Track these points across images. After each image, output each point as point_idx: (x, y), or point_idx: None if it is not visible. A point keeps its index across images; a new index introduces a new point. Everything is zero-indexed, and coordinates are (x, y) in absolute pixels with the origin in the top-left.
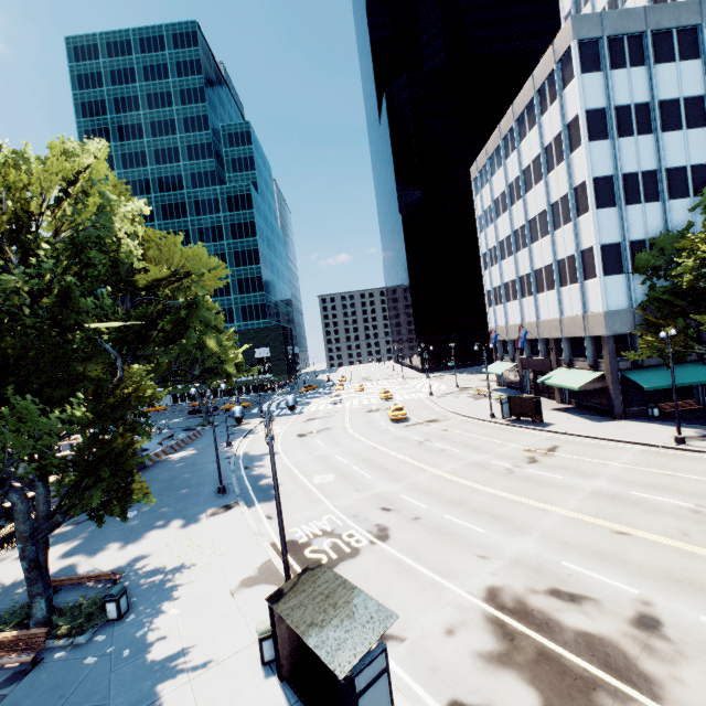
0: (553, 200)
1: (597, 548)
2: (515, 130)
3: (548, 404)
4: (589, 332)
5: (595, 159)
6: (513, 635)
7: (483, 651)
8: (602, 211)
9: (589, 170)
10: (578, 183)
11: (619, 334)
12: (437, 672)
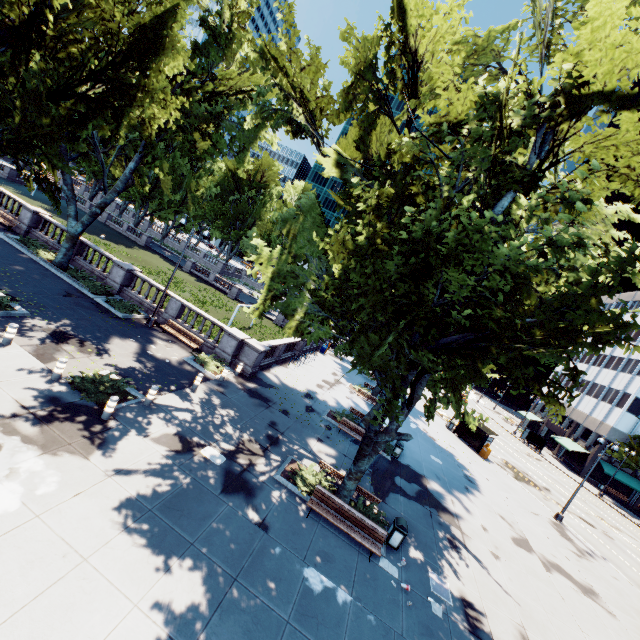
0: (632, 357)
1: (541, 478)
2: None
3: (547, 451)
4: (598, 431)
5: None
6: (510, 467)
7: (502, 463)
8: None
9: None
10: None
11: (612, 442)
12: (490, 457)
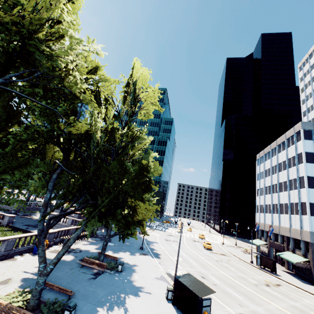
0: (290, 178)
1: None
2: (276, 148)
3: (281, 267)
4: (303, 238)
5: (308, 169)
6: None
7: None
8: (311, 189)
9: (305, 173)
10: (301, 176)
11: None
12: None
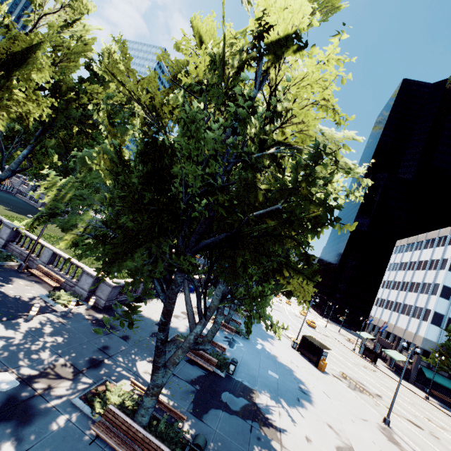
0: (425, 281)
1: (374, 386)
2: (423, 243)
3: (382, 362)
4: (414, 342)
5: (447, 278)
6: (346, 378)
7: (339, 375)
8: (442, 299)
9: (443, 281)
10: (437, 282)
11: (427, 350)
12: (329, 370)
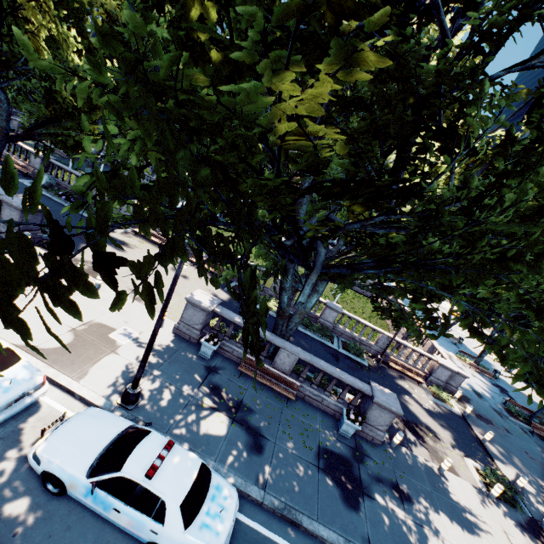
0: None
1: None
2: None
3: None
4: None
5: None
6: None
7: None
8: None
9: None
10: None
11: None
12: None
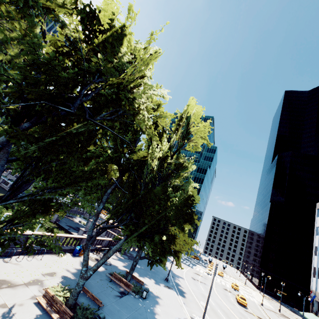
0: None
1: None
2: None
3: None
4: None
5: None
6: None
7: None
8: None
9: None
10: None
11: None
12: None
